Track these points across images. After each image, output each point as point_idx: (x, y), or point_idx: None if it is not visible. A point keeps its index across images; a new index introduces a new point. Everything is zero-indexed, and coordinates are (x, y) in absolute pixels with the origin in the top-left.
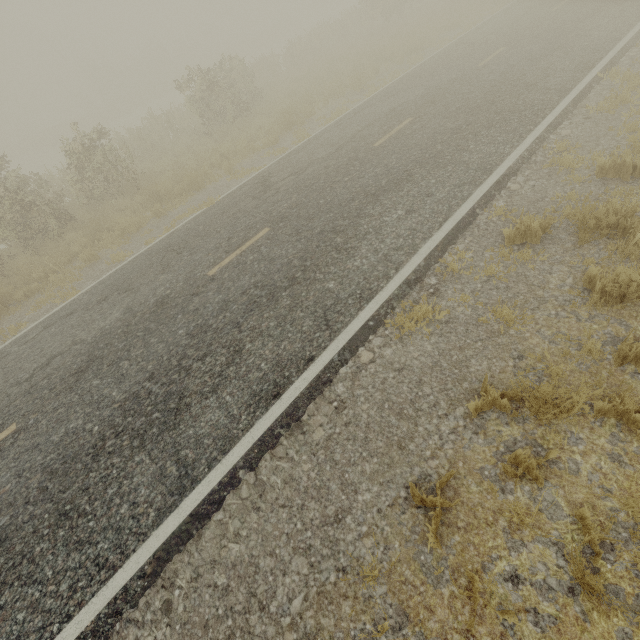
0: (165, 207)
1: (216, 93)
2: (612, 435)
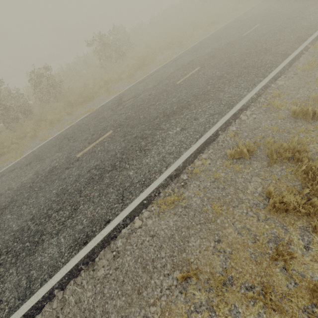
0: (73, 109)
1: (107, 47)
2: (258, 314)
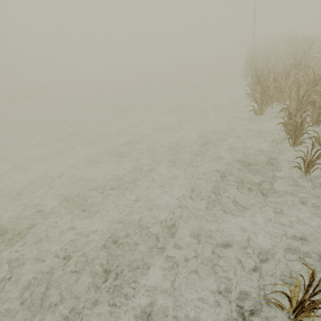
0: None
1: None
2: None
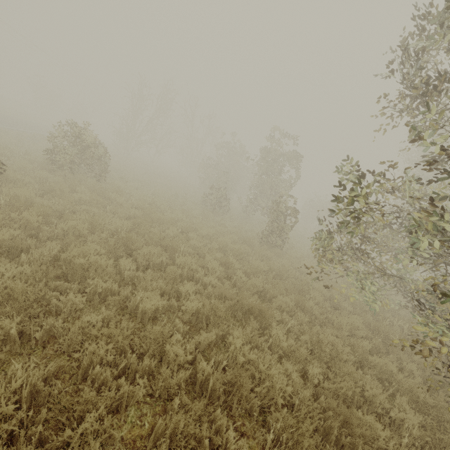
0: None
1: None
2: None
